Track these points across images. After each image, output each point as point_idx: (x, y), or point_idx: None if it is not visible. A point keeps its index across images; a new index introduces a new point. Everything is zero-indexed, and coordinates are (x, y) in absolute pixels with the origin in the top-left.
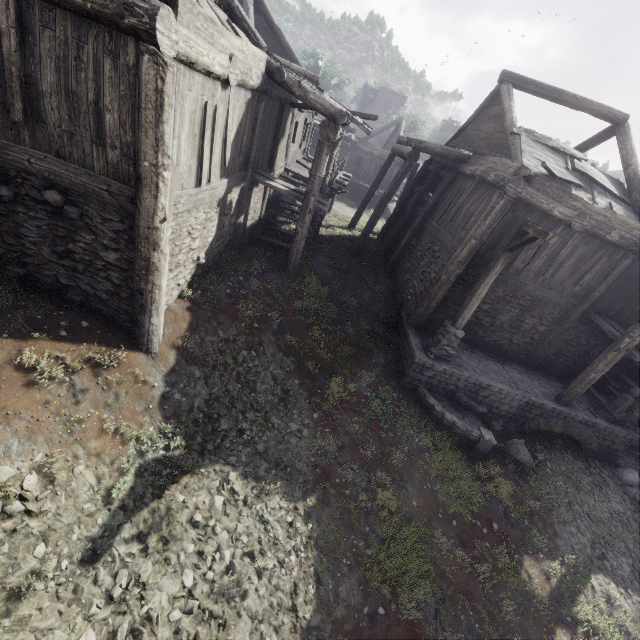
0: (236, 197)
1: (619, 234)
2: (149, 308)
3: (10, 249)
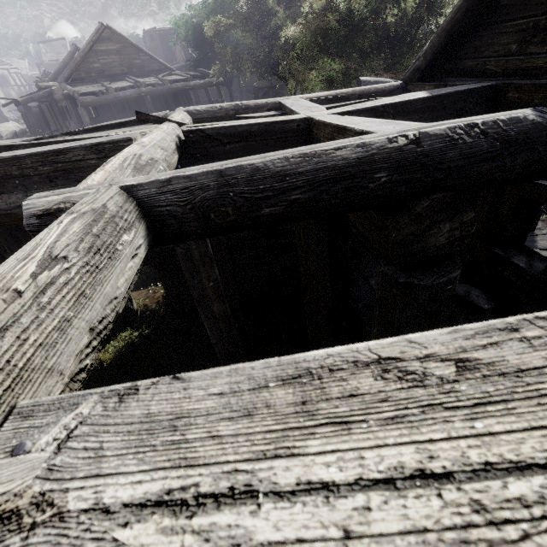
0: (5, 91)
1: None
2: None
3: None
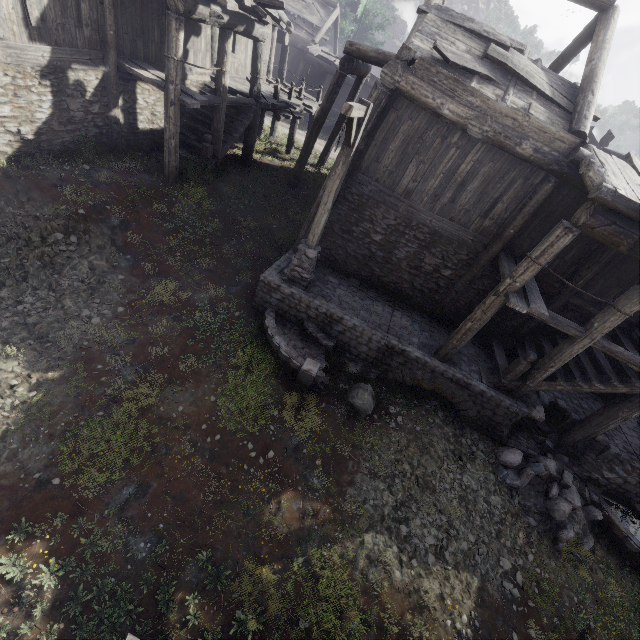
0: (94, 81)
1: (533, 146)
2: None
3: None
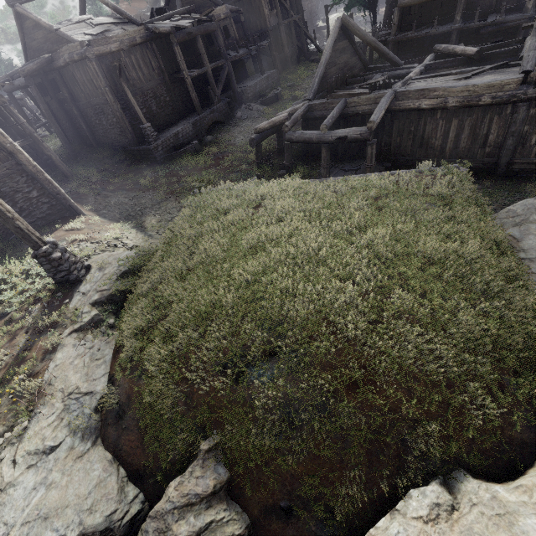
0: None
1: (139, 37)
2: (67, 197)
3: (1, 233)
